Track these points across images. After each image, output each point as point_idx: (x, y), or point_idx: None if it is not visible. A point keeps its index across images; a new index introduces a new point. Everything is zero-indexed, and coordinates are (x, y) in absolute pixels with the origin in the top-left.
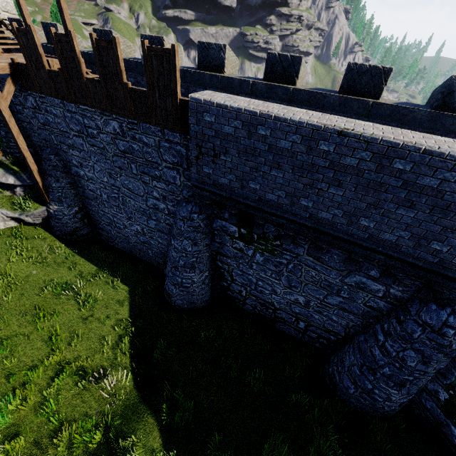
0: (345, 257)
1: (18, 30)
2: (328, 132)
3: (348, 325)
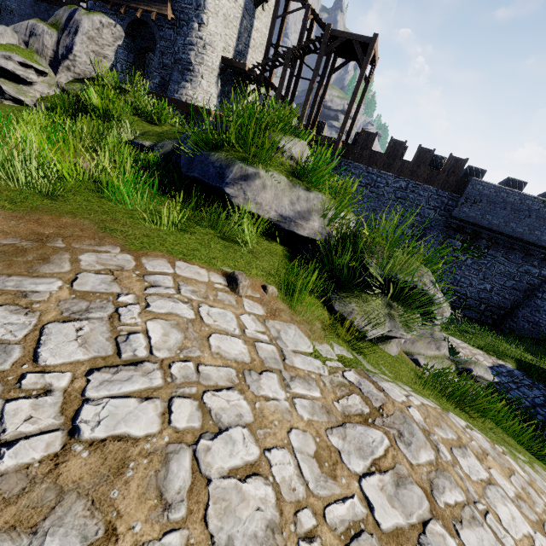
0: (522, 256)
1: (364, 131)
2: (533, 198)
3: (514, 299)
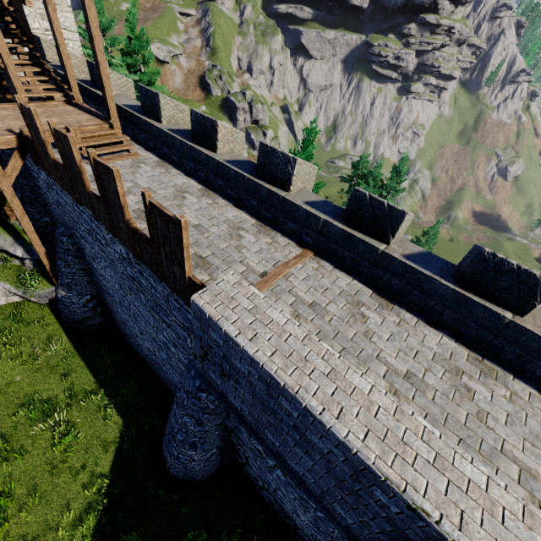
0: None
1: (22, 105)
2: (391, 490)
3: None
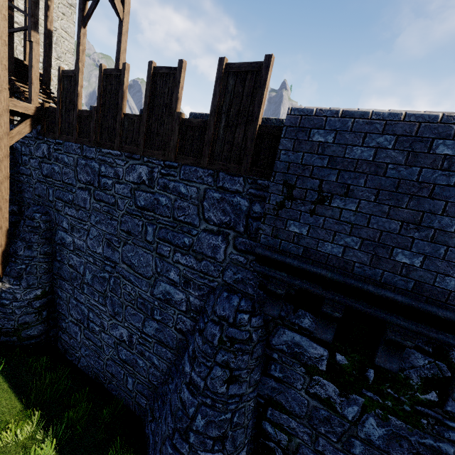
0: None
1: (63, 73)
2: None
3: None
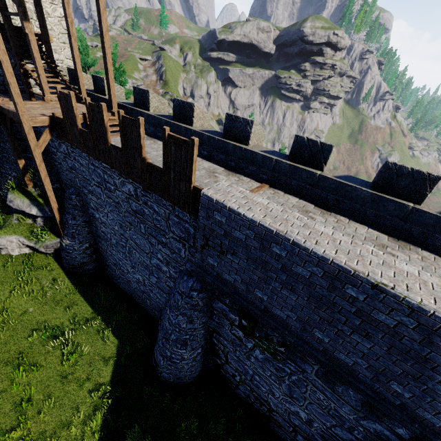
0: (365, 399)
1: (60, 93)
2: (359, 279)
3: None
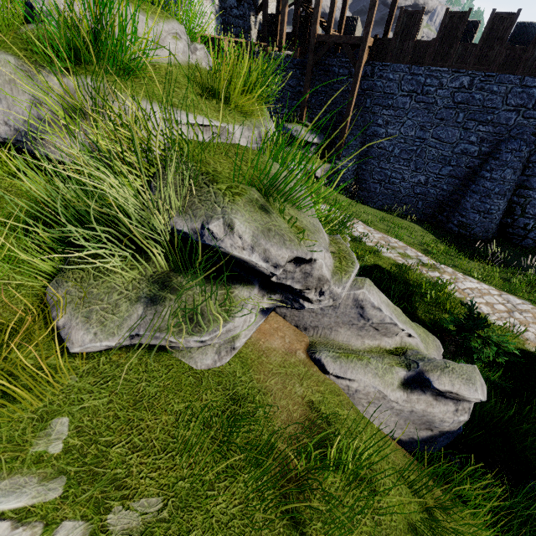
0: None
1: (404, 12)
2: None
3: None
